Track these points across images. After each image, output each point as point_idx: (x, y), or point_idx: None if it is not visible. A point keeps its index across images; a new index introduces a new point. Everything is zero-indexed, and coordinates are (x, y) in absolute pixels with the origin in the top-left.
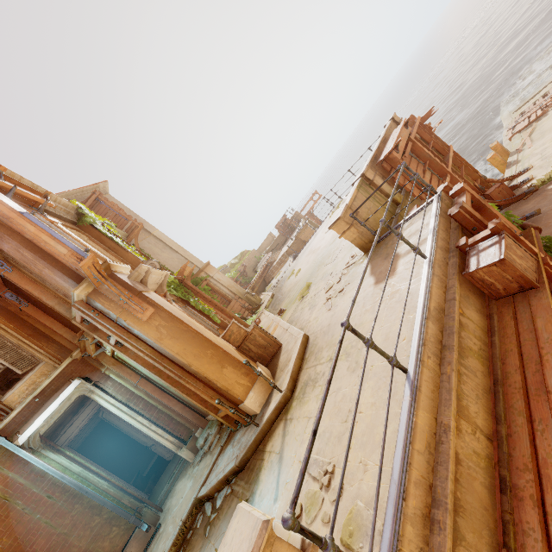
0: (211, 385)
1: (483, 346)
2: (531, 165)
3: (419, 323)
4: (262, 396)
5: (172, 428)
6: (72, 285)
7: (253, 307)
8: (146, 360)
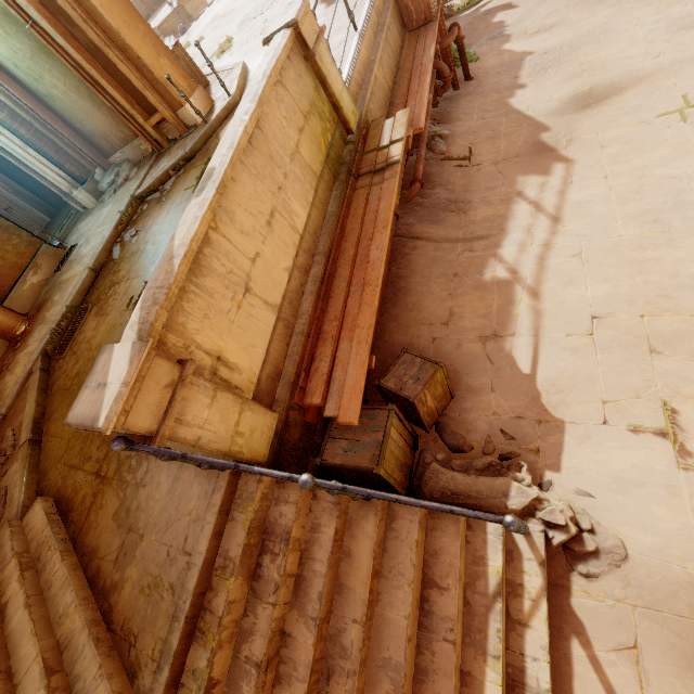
0: (145, 74)
1: (396, 52)
2: None
3: (368, 7)
4: (203, 108)
5: (61, 158)
6: None
7: None
8: (40, 7)
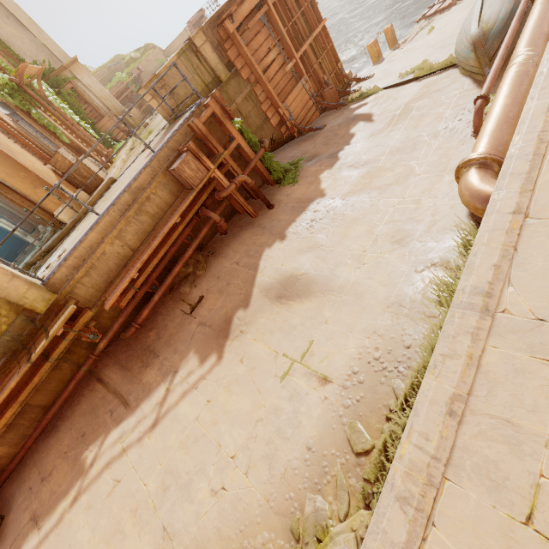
0: (28, 198)
1: (161, 212)
2: (374, 74)
3: (120, 193)
4: (72, 213)
5: (15, 221)
6: None
7: (128, 130)
8: None
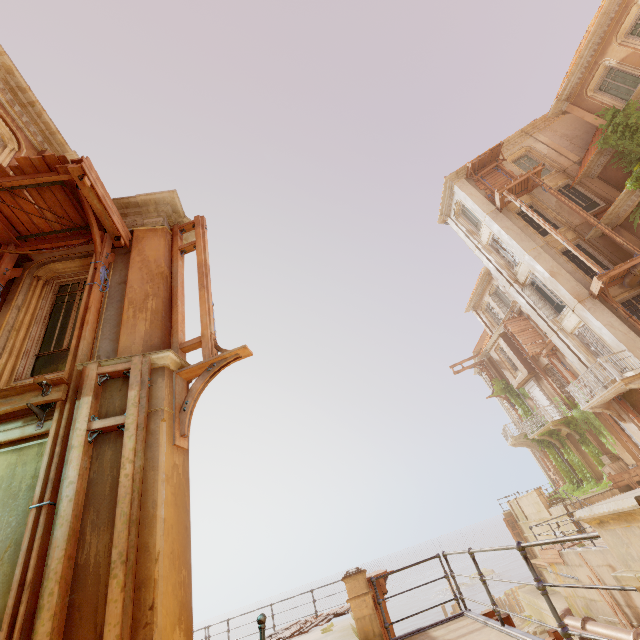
0: (136, 639)
1: None
2: None
3: None
4: None
5: None
6: (148, 350)
7: None
8: (82, 493)
